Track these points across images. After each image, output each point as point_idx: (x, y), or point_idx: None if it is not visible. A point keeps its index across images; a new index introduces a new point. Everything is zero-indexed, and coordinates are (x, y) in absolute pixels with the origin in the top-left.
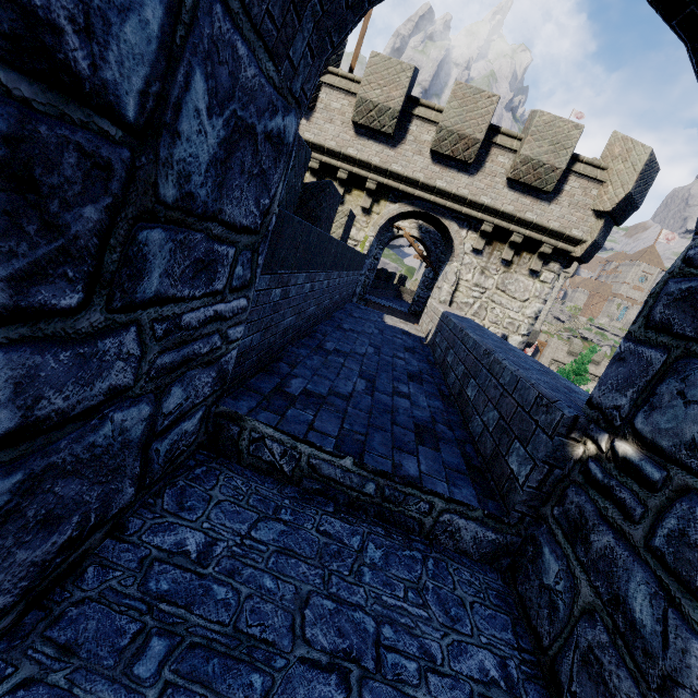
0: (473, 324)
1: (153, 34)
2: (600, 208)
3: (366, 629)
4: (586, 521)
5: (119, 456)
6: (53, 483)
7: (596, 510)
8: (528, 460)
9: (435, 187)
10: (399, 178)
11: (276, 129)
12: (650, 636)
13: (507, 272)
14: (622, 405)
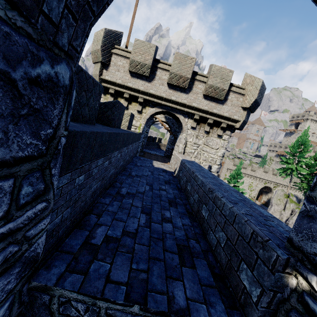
0: (197, 166)
1: None
2: (244, 106)
3: None
4: None
5: None
6: None
7: None
8: (256, 284)
9: (171, 99)
10: (154, 96)
11: (44, 75)
12: None
13: (208, 136)
14: None
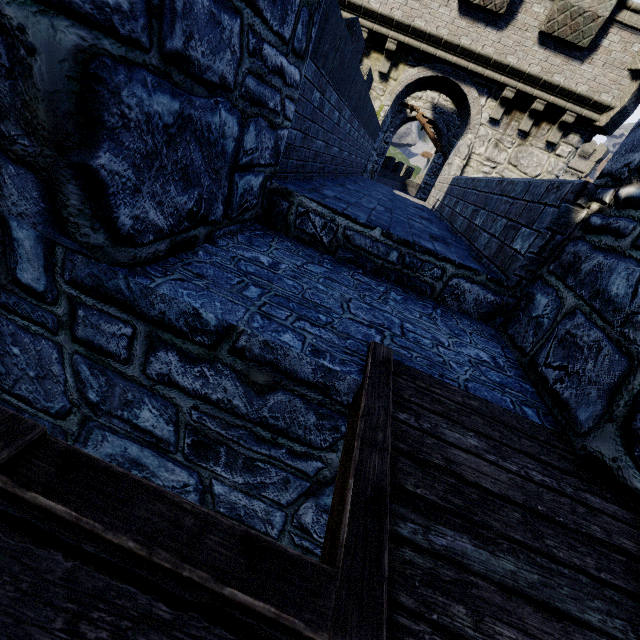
0: None
1: None
2: (638, 67)
3: (393, 321)
4: (579, 259)
5: (219, 161)
6: (190, 140)
7: (590, 247)
8: (532, 234)
9: (459, 45)
10: (421, 36)
11: None
12: (622, 299)
13: (522, 145)
14: (633, 160)
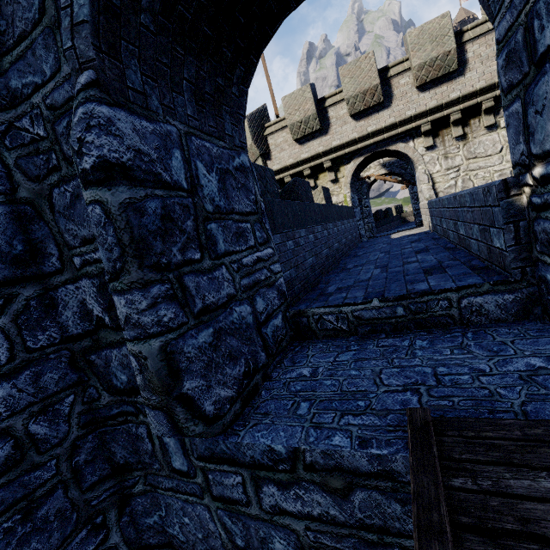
0: None
1: (180, 159)
2: None
3: (425, 372)
4: (549, 235)
5: (247, 331)
6: (225, 337)
7: (549, 222)
8: (499, 232)
9: (368, 133)
10: (342, 147)
11: (238, 164)
12: None
13: (467, 143)
14: (522, 149)
